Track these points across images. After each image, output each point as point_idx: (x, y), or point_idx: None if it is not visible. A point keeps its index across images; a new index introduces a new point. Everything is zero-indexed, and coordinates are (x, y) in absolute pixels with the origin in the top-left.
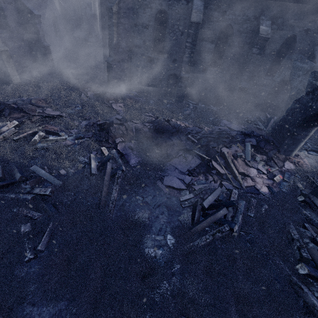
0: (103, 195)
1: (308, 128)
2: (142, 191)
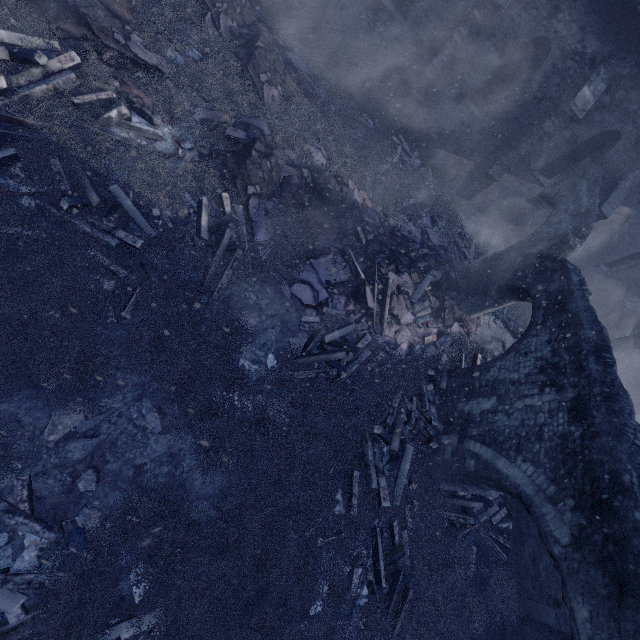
0: (208, 275)
1: (507, 298)
2: (260, 288)
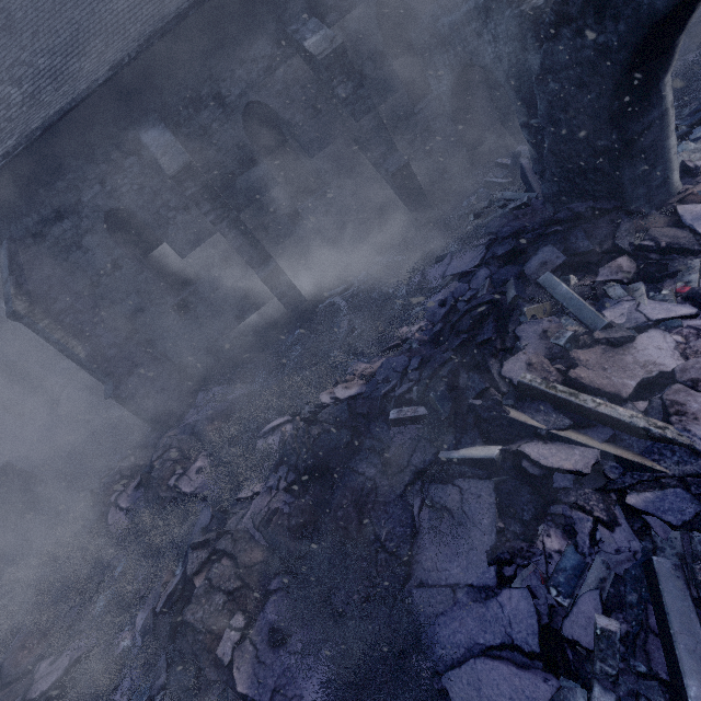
0: None
1: (649, 96)
2: None
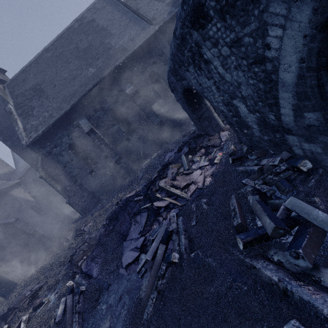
0: None
1: (201, 105)
2: (107, 295)
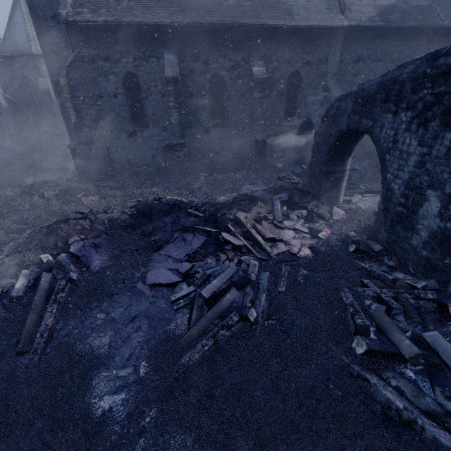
0: (26, 327)
1: (341, 161)
2: (108, 304)
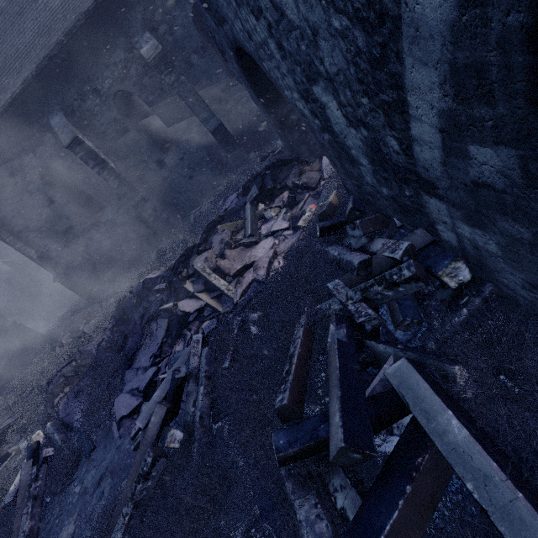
0: None
1: None
2: (86, 468)
